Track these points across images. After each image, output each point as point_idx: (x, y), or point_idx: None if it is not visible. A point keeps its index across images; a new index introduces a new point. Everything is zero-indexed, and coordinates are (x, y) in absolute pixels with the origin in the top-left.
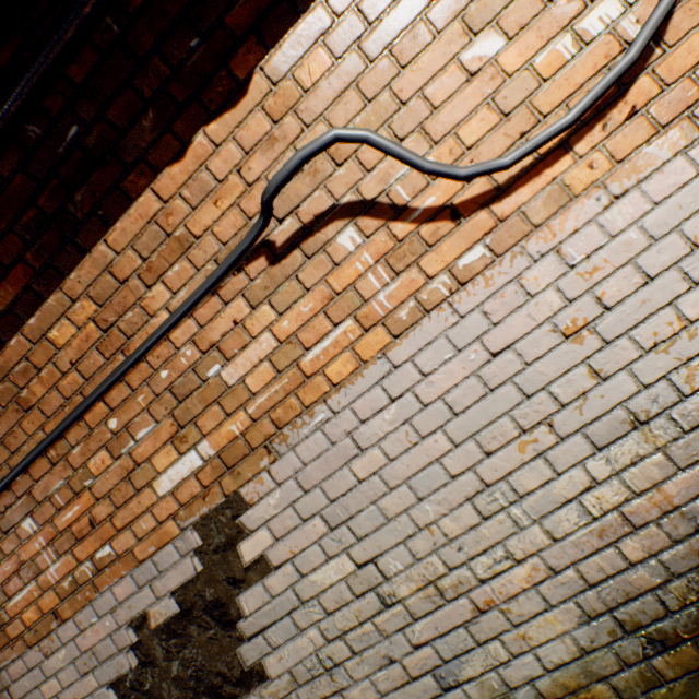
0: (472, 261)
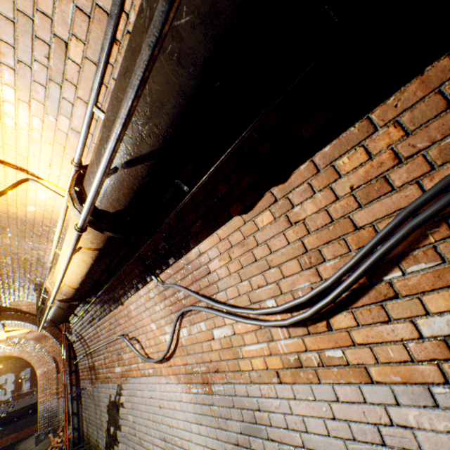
0: (151, 371)
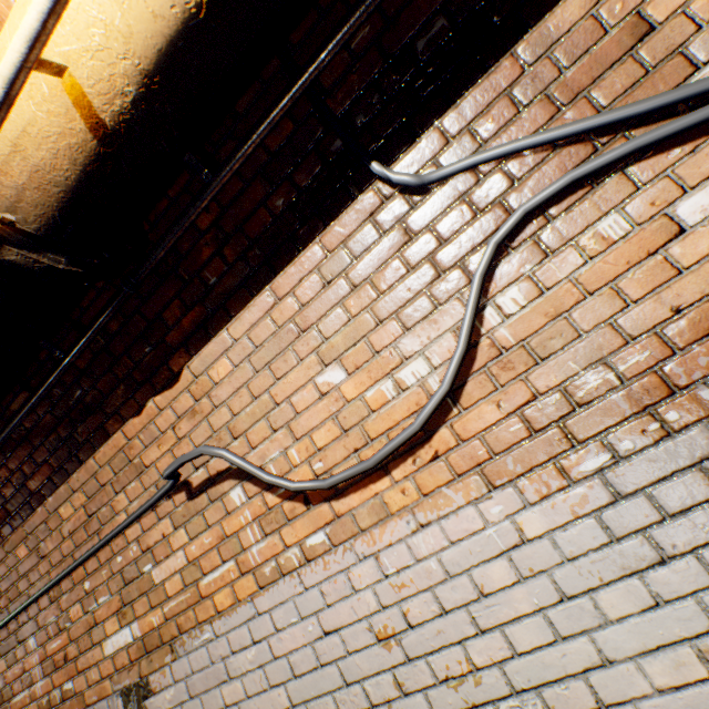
0: (316, 543)
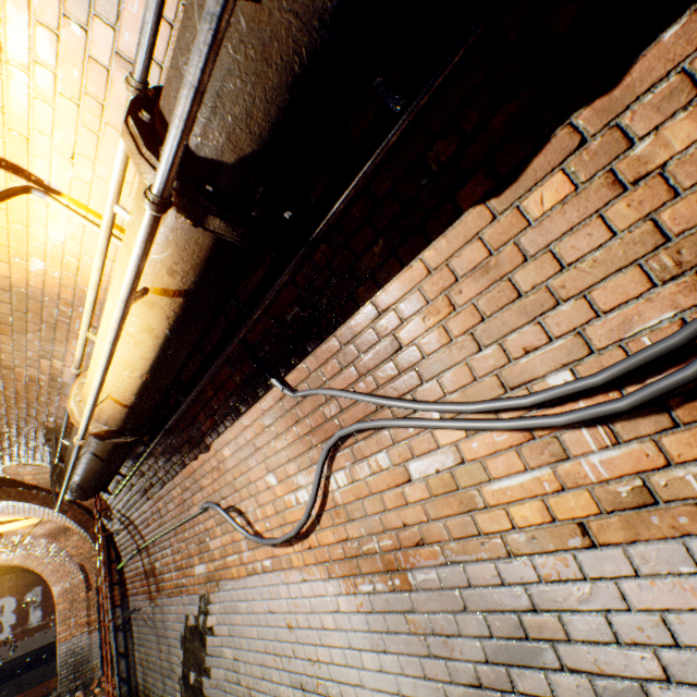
0: (267, 564)
